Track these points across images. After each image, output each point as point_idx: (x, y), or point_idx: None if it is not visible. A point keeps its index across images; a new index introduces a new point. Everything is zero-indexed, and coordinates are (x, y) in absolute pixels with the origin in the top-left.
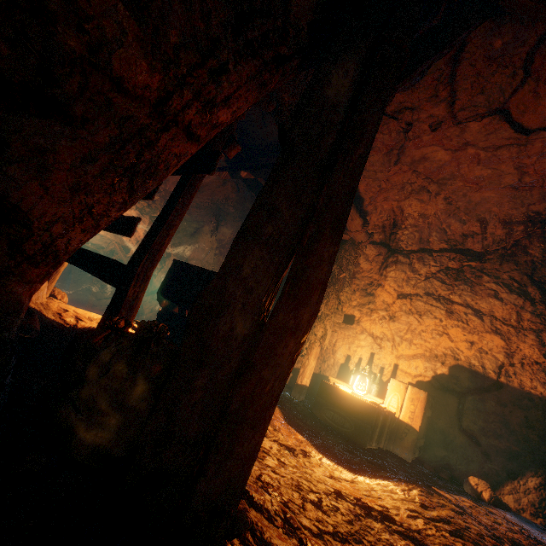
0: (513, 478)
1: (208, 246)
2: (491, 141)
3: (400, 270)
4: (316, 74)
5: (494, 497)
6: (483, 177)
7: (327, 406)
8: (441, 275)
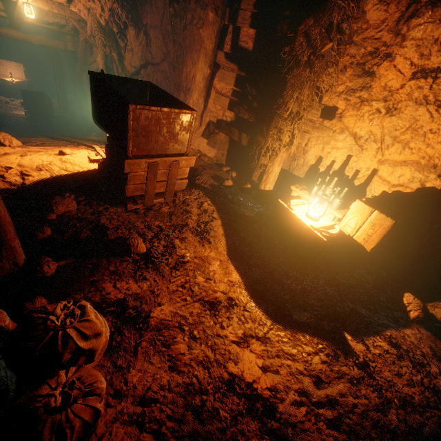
0: None
1: (161, 3)
2: None
3: (438, 20)
4: None
5: (420, 318)
6: None
7: (278, 225)
8: None
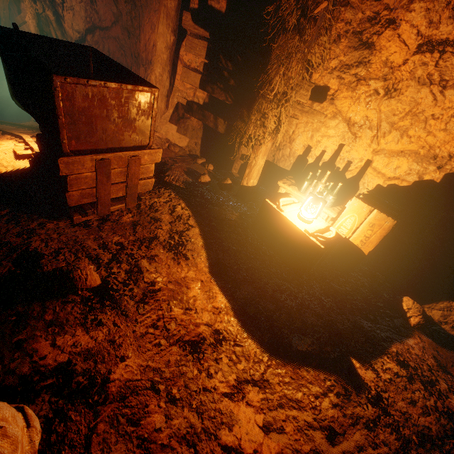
0: (453, 299)
1: None
2: None
3: None
4: None
5: (421, 324)
6: None
7: (267, 229)
8: None
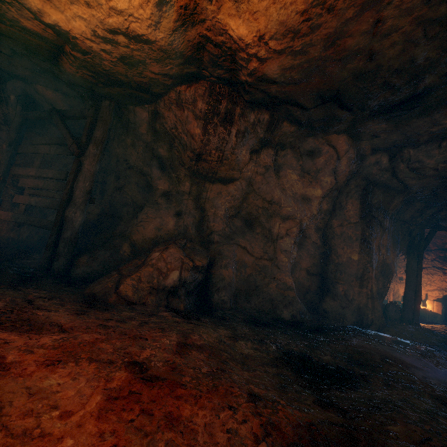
0: None
1: None
2: (444, 231)
3: None
4: (409, 261)
5: None
6: (445, 233)
7: None
8: (437, 259)
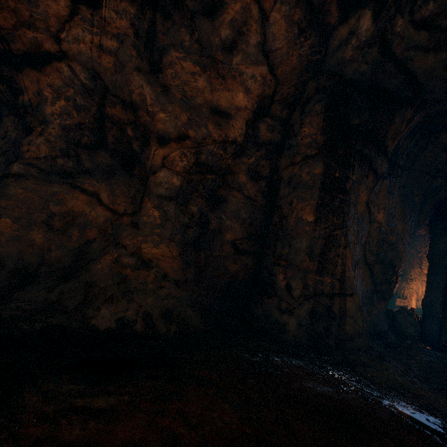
0: None
1: None
2: None
3: None
4: (434, 242)
5: None
6: None
7: None
8: None
